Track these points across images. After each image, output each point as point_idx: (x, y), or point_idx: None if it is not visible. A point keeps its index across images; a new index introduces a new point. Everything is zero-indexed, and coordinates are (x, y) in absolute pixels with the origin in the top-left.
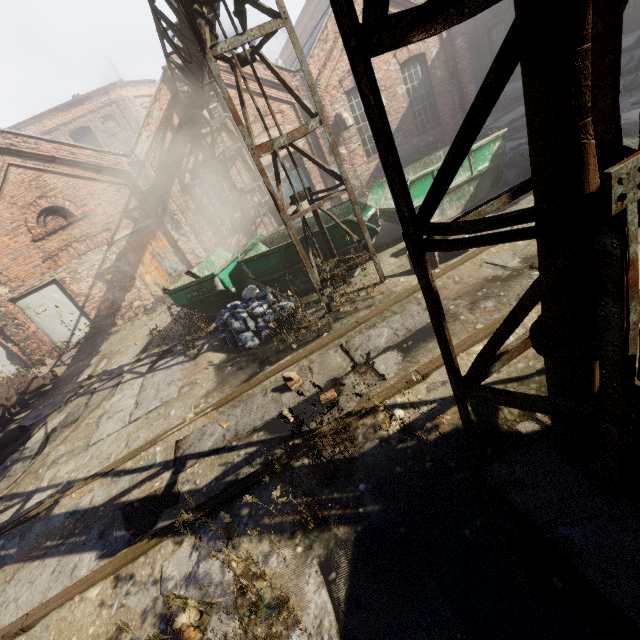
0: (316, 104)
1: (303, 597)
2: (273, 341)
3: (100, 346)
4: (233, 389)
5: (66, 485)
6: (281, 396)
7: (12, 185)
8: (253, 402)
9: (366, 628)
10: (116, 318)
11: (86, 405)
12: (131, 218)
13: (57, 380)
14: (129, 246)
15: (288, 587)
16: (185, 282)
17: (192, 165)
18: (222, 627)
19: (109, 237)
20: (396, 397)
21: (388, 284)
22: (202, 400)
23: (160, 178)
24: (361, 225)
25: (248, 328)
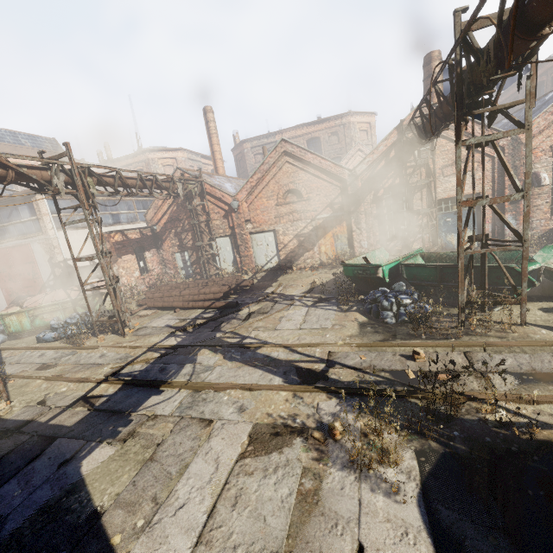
0: (525, 184)
1: (401, 456)
2: (406, 326)
3: (278, 277)
4: (371, 341)
5: (264, 342)
6: (406, 361)
7: (282, 172)
8: (384, 355)
9: (438, 488)
10: (293, 264)
11: (272, 307)
12: (332, 208)
13: (252, 286)
14: (322, 224)
15: (392, 448)
16: (354, 262)
17: (388, 185)
18: (352, 441)
19: (314, 215)
20: (503, 402)
21: (527, 329)
22: (347, 338)
23: (363, 188)
24: (523, 276)
25: (391, 309)
